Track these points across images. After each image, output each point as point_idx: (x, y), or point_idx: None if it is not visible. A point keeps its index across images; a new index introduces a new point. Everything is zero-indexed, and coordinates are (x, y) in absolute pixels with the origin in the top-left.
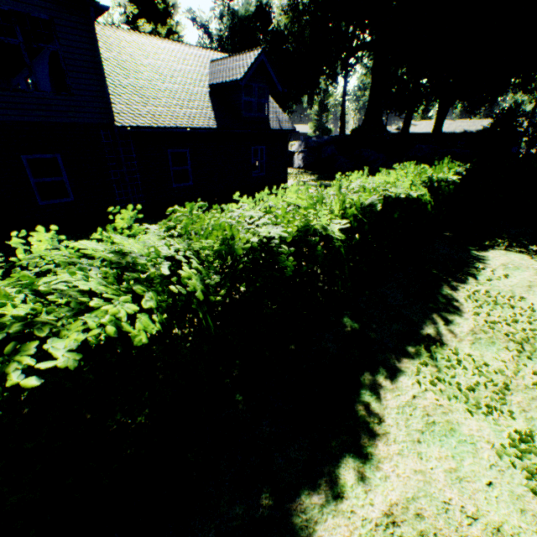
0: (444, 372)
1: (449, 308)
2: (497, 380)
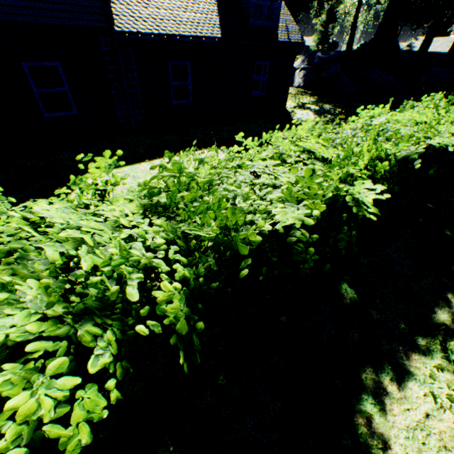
0: None
1: None
2: None
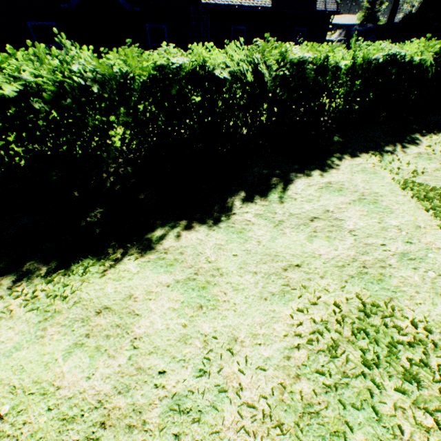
0: (385, 161)
1: (410, 142)
2: (418, 171)
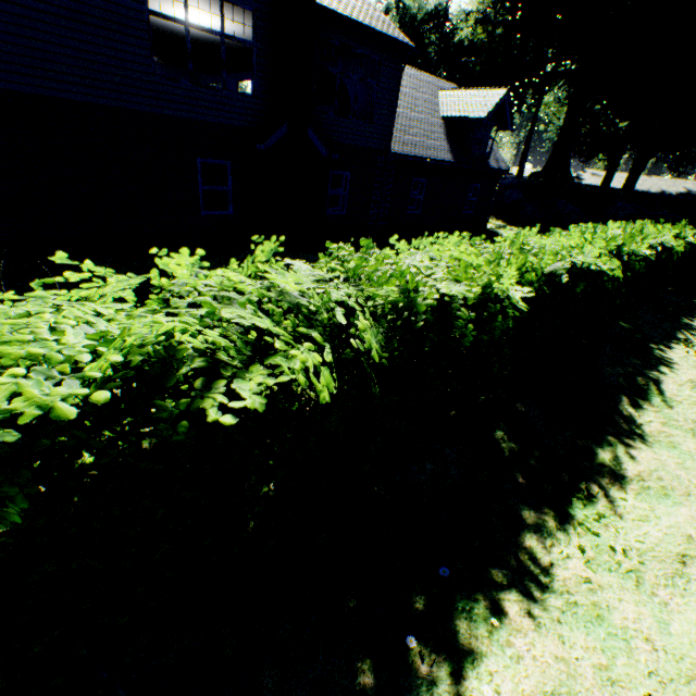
0: None
1: (690, 329)
2: None
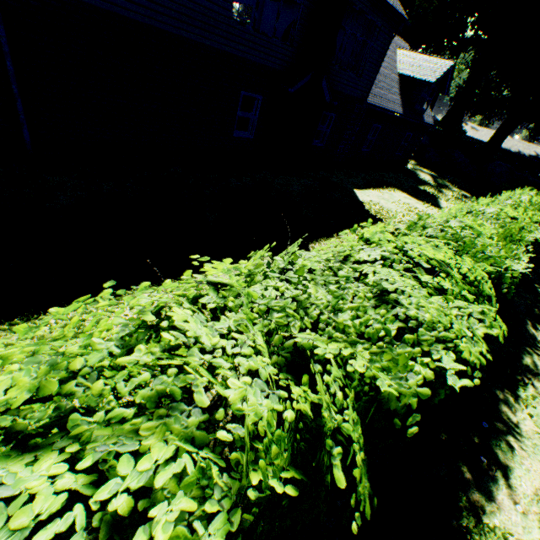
0: None
1: None
2: None
